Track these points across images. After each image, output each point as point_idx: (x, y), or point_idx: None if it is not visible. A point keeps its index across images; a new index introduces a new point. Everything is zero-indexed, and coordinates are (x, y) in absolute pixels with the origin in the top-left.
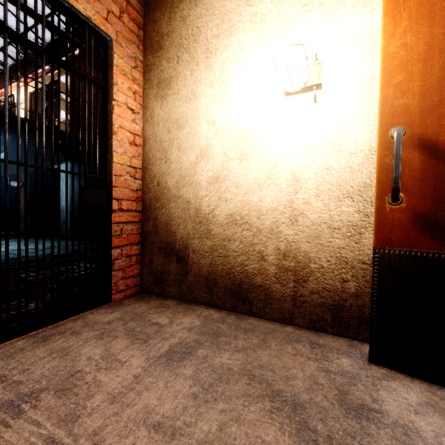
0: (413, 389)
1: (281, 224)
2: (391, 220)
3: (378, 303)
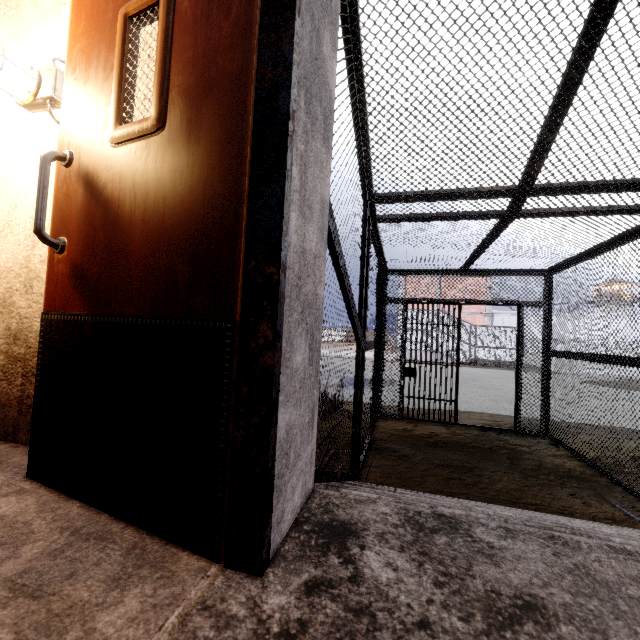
0: (23, 503)
1: (16, 293)
2: (57, 274)
3: (39, 390)
